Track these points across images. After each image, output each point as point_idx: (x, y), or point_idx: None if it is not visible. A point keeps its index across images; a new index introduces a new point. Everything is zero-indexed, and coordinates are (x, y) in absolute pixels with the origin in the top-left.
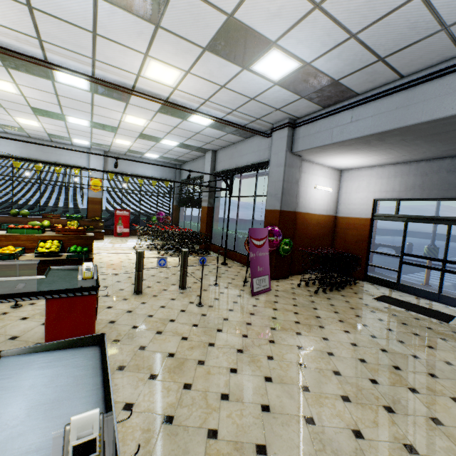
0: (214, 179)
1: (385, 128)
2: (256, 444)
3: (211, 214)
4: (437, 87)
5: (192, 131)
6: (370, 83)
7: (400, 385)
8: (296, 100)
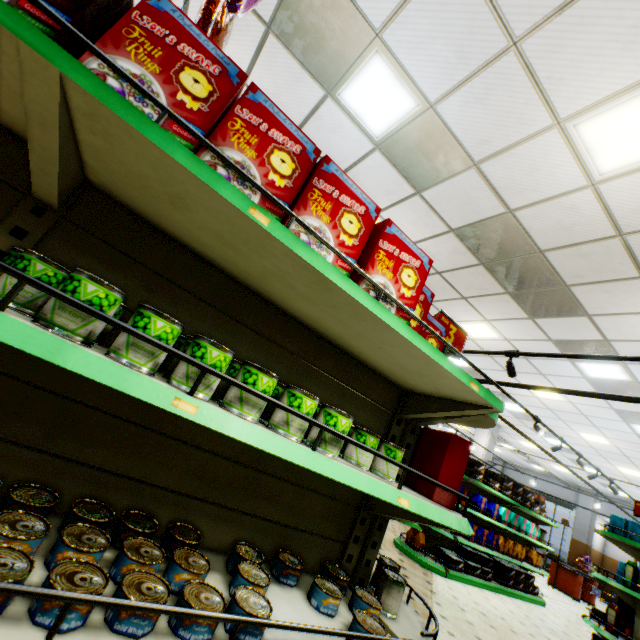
0: None
1: None
2: None
3: None
4: None
5: (517, 461)
6: None
7: None
8: (610, 494)
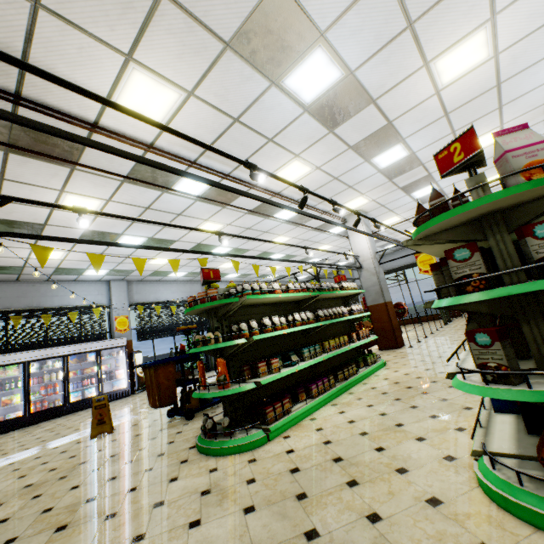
0: None
1: None
2: None
3: None
4: None
5: None
6: None
7: None
8: None
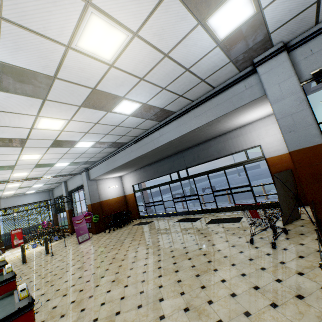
0: (68, 195)
1: (106, 171)
2: (50, 272)
3: (72, 212)
4: (111, 160)
5: (46, 180)
6: (98, 159)
7: (103, 248)
8: (80, 165)
